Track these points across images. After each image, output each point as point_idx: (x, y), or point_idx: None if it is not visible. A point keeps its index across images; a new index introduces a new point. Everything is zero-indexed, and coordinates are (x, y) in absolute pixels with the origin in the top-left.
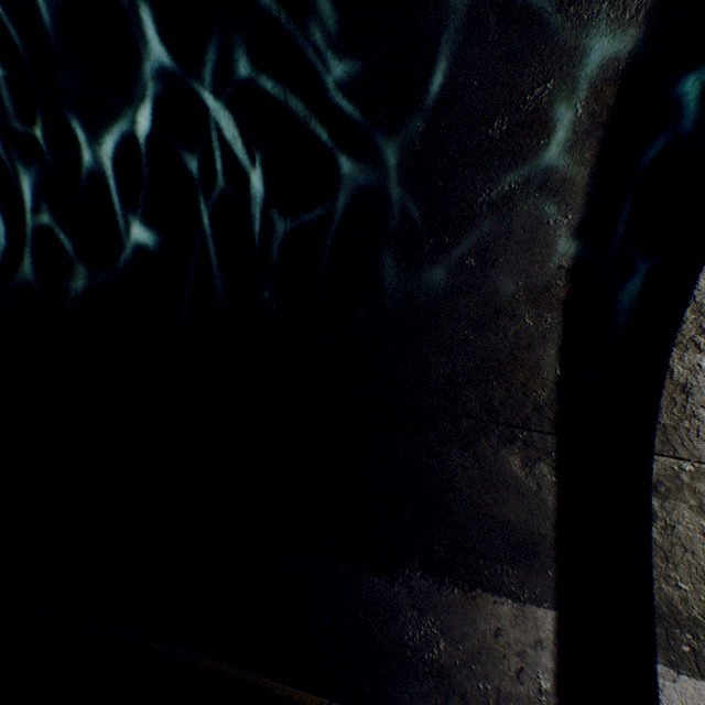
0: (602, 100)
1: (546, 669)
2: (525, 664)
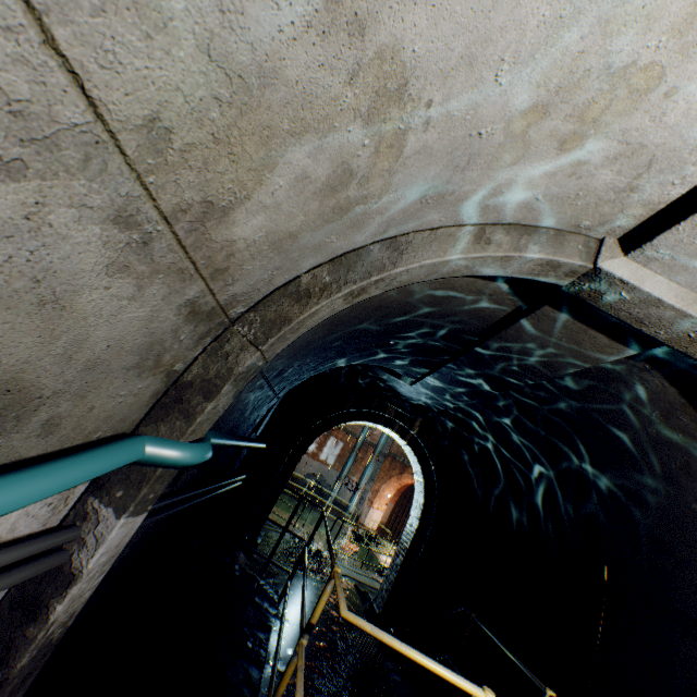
0: (688, 413)
1: None
2: None
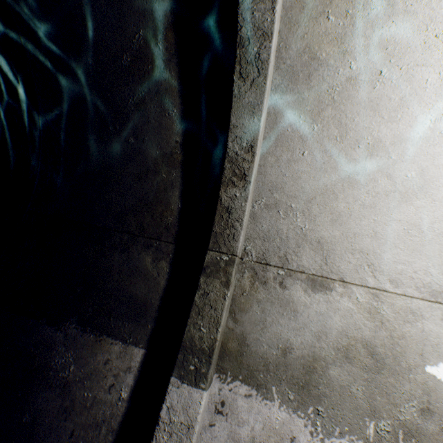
0: (169, 40)
1: (128, 385)
2: (117, 382)
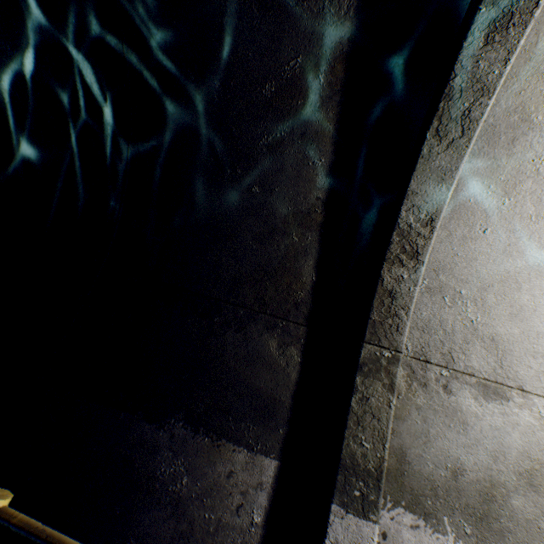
0: (336, 74)
1: (261, 506)
2: (246, 501)
